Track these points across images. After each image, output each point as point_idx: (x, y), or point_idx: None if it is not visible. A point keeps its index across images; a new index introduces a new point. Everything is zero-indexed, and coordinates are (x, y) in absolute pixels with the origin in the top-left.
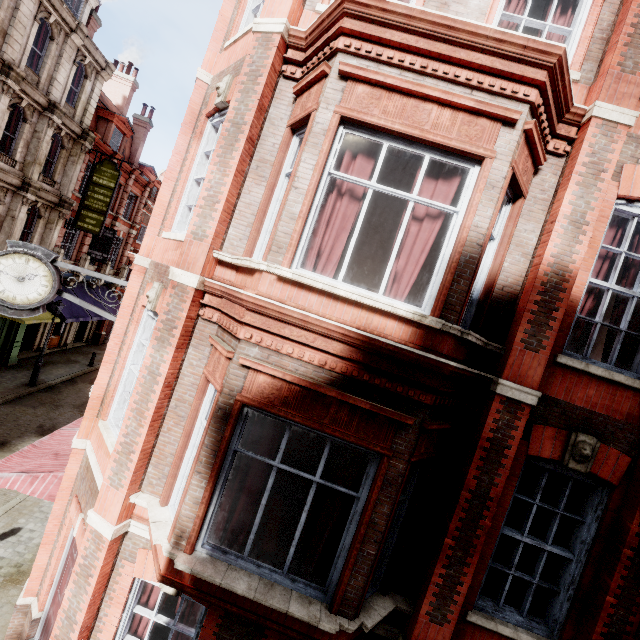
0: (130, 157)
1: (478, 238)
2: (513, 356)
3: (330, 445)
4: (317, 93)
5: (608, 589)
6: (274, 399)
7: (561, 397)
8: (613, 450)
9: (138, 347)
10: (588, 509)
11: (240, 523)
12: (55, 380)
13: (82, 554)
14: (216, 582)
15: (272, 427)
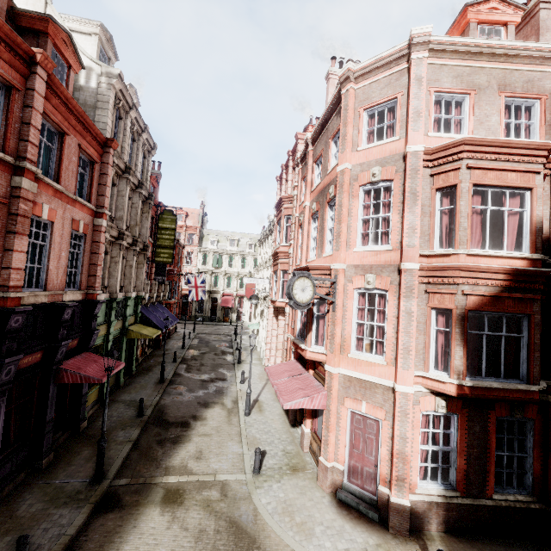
0: None
1: (540, 219)
2: None
3: (505, 318)
4: (456, 176)
5: None
6: (481, 305)
7: None
8: None
9: (356, 310)
10: None
11: (470, 366)
12: (169, 376)
13: (398, 406)
14: (484, 385)
15: (473, 320)
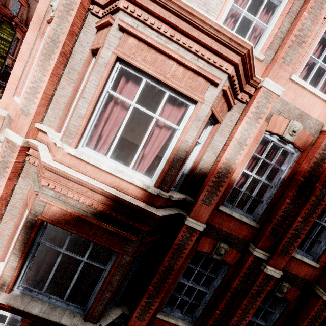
0: (27, 20)
1: (186, 147)
2: (196, 207)
3: (93, 244)
4: (105, 35)
5: (218, 308)
6: (61, 220)
7: (217, 225)
8: (234, 251)
9: None
10: (219, 273)
11: (43, 275)
12: None
13: None
14: (21, 309)
15: (64, 230)
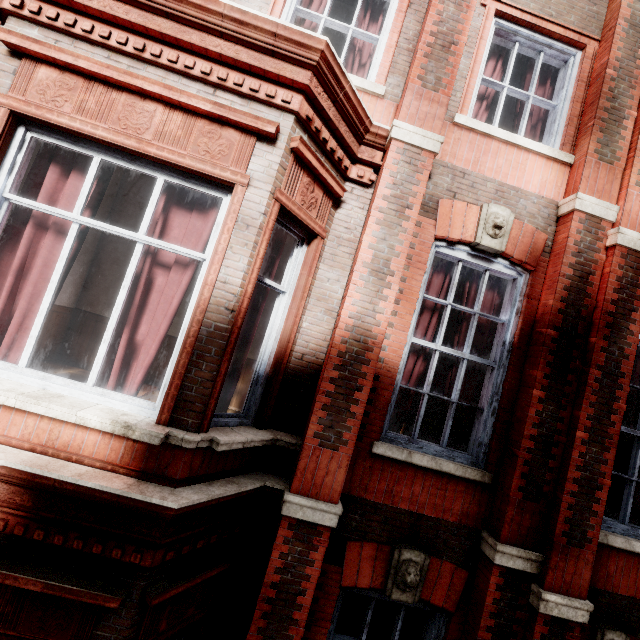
0: None
1: (227, 299)
2: (305, 458)
3: None
4: None
5: None
6: None
7: (381, 499)
8: (447, 564)
9: None
10: None
11: None
12: None
13: None
14: None
15: None
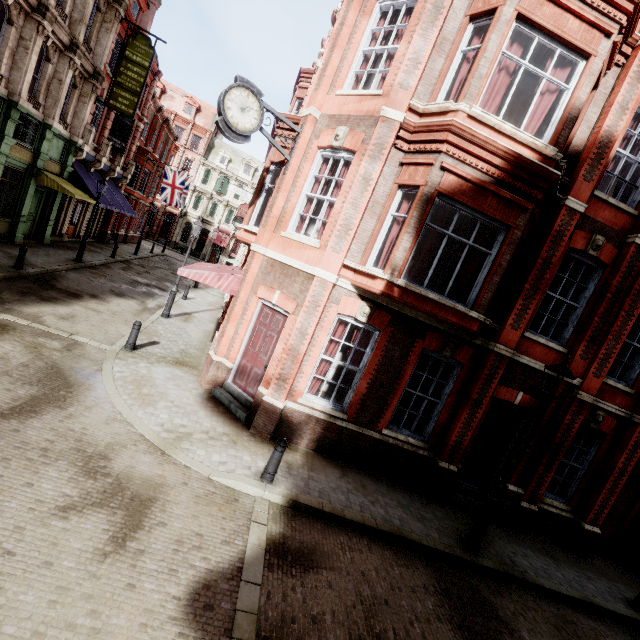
0: None
1: (579, 105)
2: (577, 184)
3: (480, 223)
4: None
5: (596, 314)
6: (457, 191)
7: (591, 215)
8: (610, 246)
9: (311, 180)
10: (590, 281)
11: (416, 274)
12: (94, 262)
13: (310, 295)
14: (418, 291)
15: (442, 216)
